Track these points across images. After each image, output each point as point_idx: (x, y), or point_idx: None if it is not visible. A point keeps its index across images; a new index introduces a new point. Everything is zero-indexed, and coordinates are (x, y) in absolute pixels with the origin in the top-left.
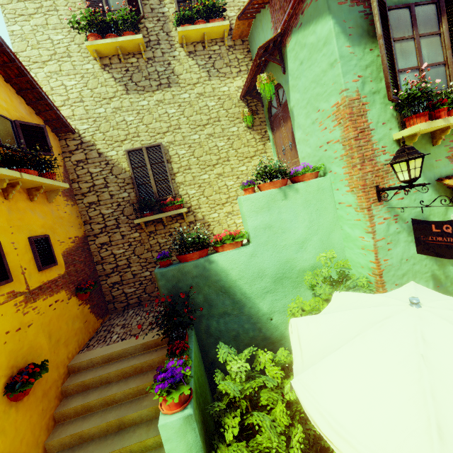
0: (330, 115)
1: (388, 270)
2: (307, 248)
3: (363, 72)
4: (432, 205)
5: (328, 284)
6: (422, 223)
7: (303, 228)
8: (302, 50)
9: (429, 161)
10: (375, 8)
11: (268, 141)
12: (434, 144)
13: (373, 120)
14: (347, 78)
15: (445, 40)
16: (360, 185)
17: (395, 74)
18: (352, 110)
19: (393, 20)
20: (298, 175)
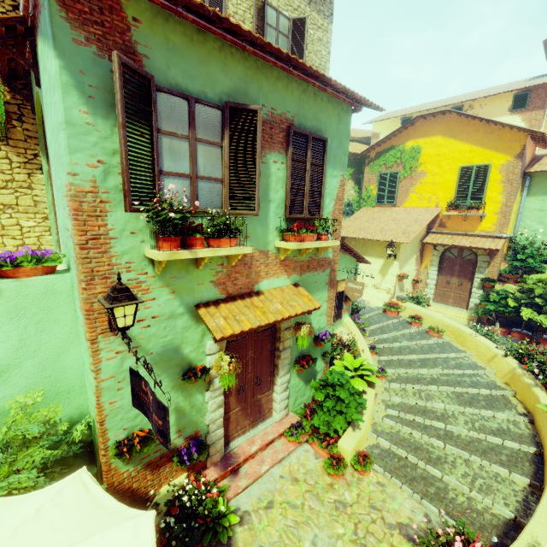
0: (65, 195)
1: (116, 414)
2: (10, 380)
3: (108, 157)
4: (186, 333)
5: (18, 443)
6: (137, 375)
7: (4, 350)
8: (45, 72)
9: (190, 284)
10: (117, 82)
11: (39, 171)
12: (197, 266)
13: (116, 226)
14: (77, 157)
15: (225, 157)
16: (84, 310)
17: (151, 177)
18: (82, 205)
19: (164, 106)
20: (3, 268)
